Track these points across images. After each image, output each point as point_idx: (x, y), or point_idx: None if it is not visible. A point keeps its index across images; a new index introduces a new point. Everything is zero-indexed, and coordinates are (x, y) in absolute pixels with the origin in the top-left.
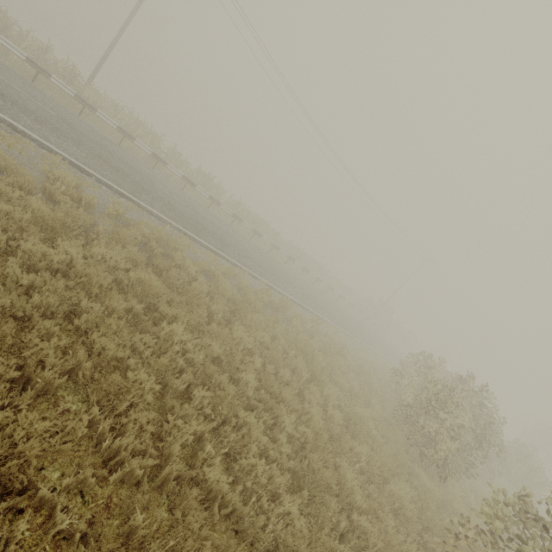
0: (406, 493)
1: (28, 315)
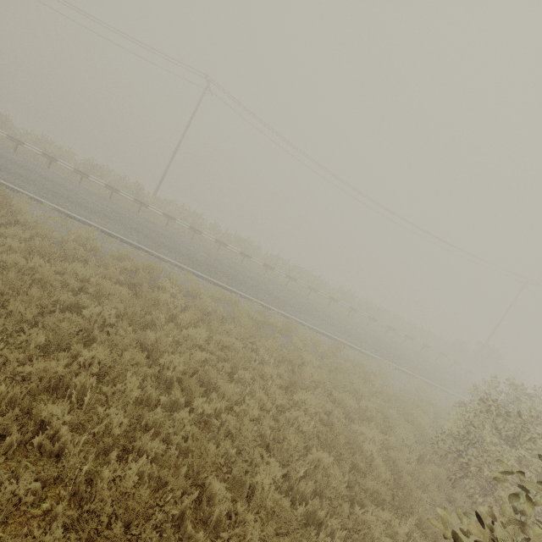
0: (395, 531)
1: None
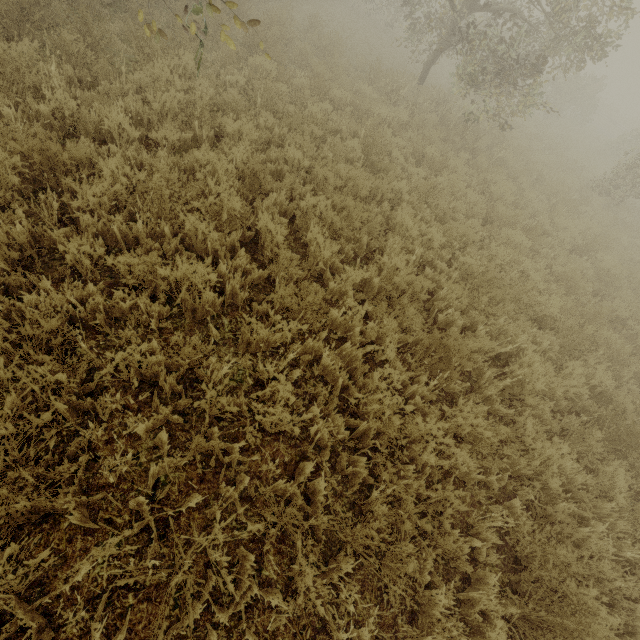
0: None
1: None
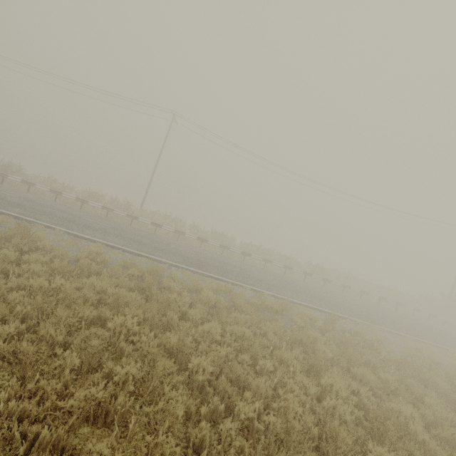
0: None
1: (8, 320)
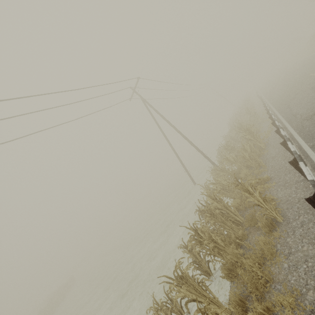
0: None
1: None
